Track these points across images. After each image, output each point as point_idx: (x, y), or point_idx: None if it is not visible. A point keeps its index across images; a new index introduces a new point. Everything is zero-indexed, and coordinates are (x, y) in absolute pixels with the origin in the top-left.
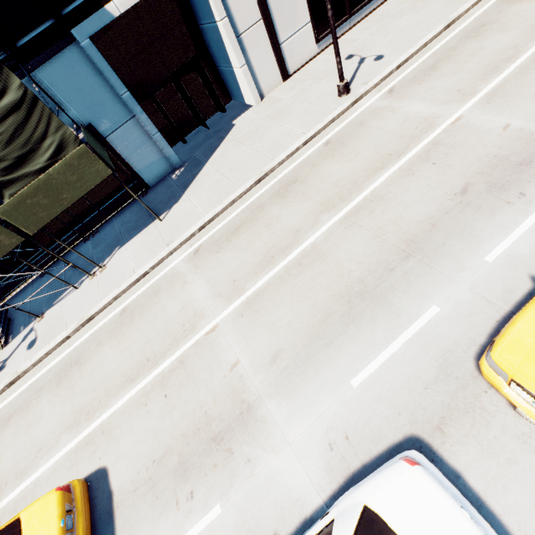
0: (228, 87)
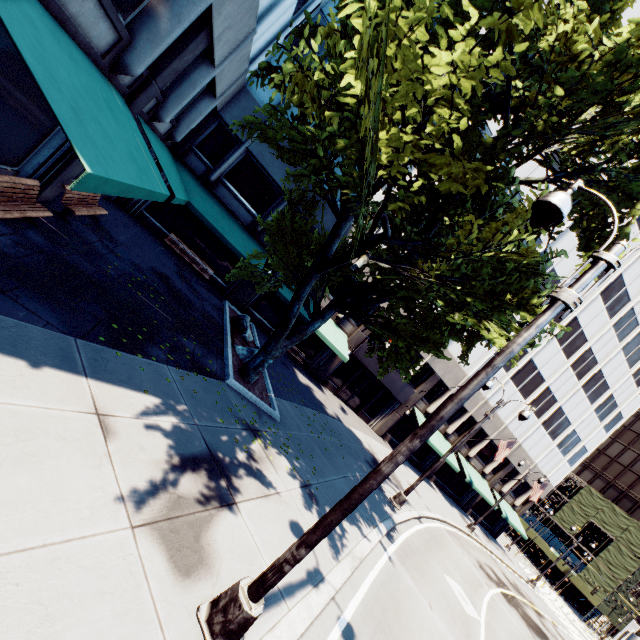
0: None
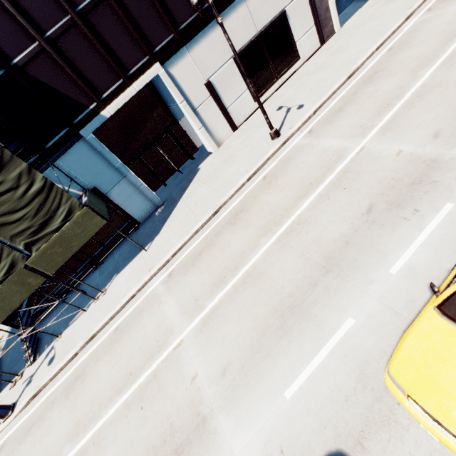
0: (194, 141)
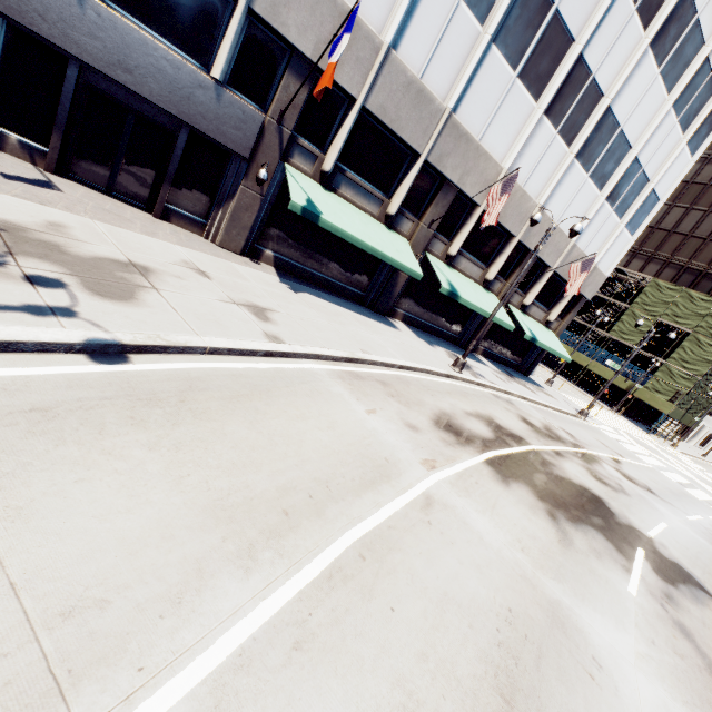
0: None
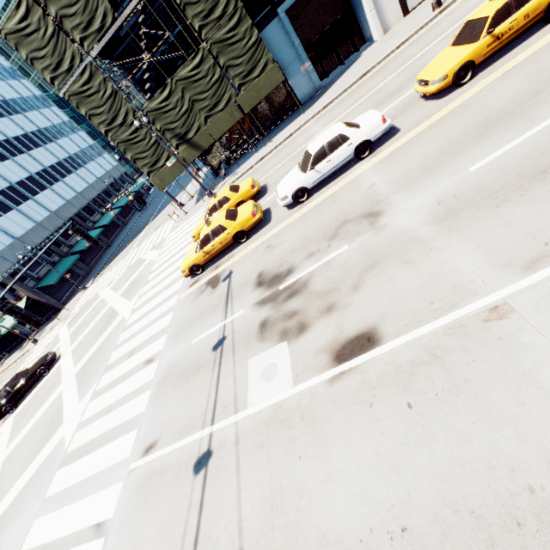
0: (364, 33)
